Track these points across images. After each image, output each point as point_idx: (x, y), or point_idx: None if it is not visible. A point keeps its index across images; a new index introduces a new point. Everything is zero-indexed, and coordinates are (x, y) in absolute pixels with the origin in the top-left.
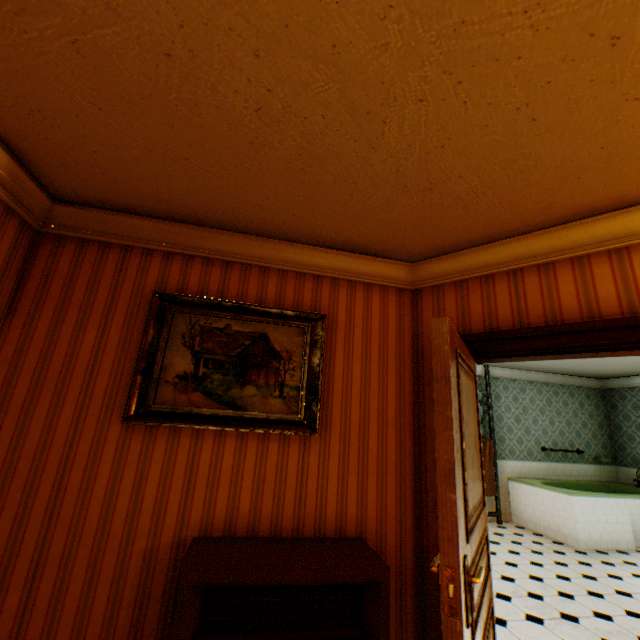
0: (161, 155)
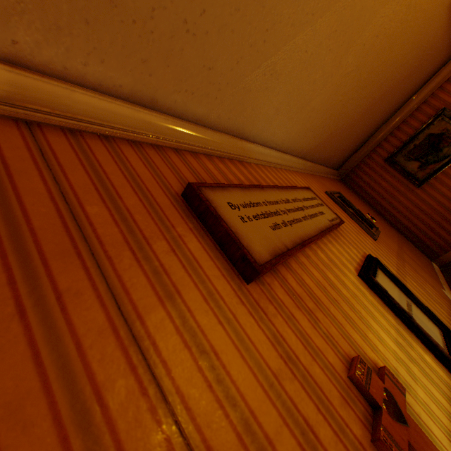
0: (363, 135)
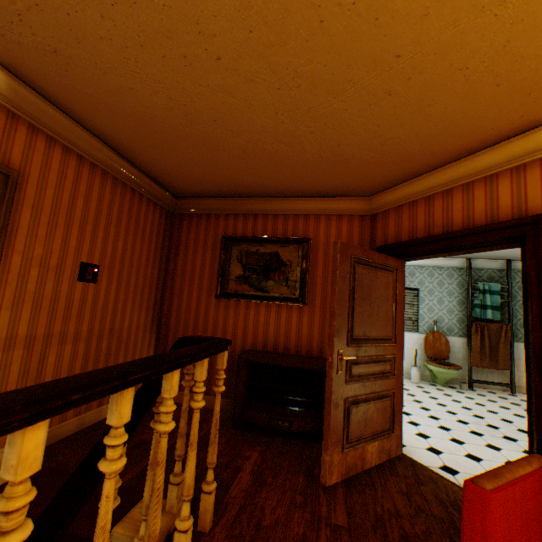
0: (212, 174)
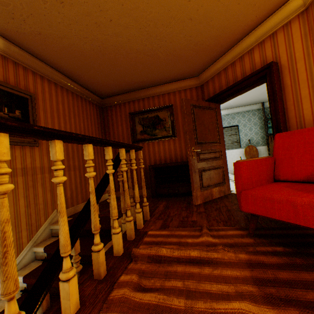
0: (117, 81)
